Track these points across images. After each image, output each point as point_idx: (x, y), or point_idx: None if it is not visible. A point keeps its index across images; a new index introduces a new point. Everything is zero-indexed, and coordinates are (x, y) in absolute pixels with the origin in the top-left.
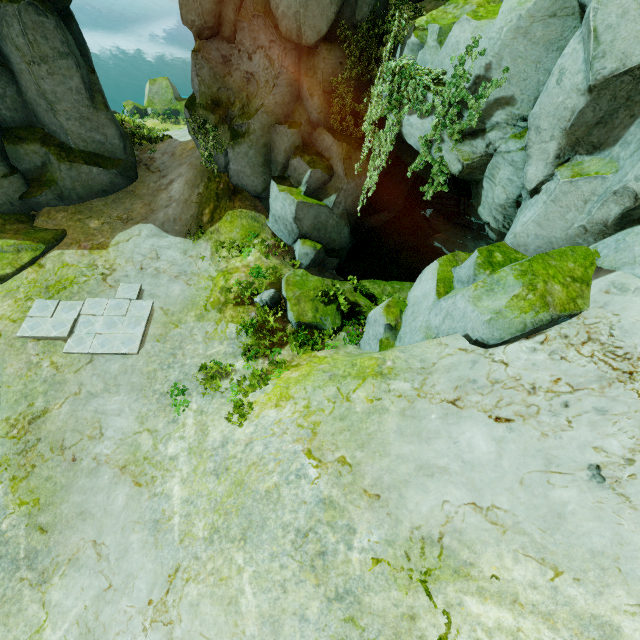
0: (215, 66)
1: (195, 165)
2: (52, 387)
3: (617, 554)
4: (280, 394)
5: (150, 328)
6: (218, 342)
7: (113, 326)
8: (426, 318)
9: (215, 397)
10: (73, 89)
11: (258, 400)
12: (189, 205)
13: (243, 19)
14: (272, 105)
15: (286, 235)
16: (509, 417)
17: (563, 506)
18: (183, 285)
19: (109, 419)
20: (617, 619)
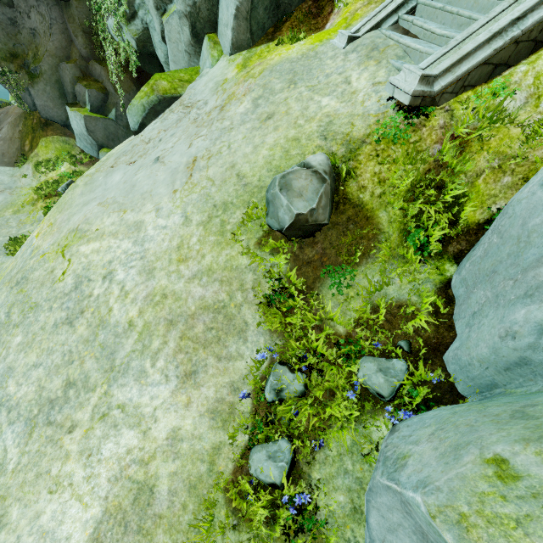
0: (6, 27)
1: (17, 112)
2: None
3: (152, 189)
4: None
5: None
6: (30, 225)
7: None
8: None
9: None
10: None
11: None
12: (14, 141)
13: None
14: (54, 50)
15: (90, 149)
16: (136, 160)
17: (136, 181)
18: (7, 195)
19: None
20: (144, 217)
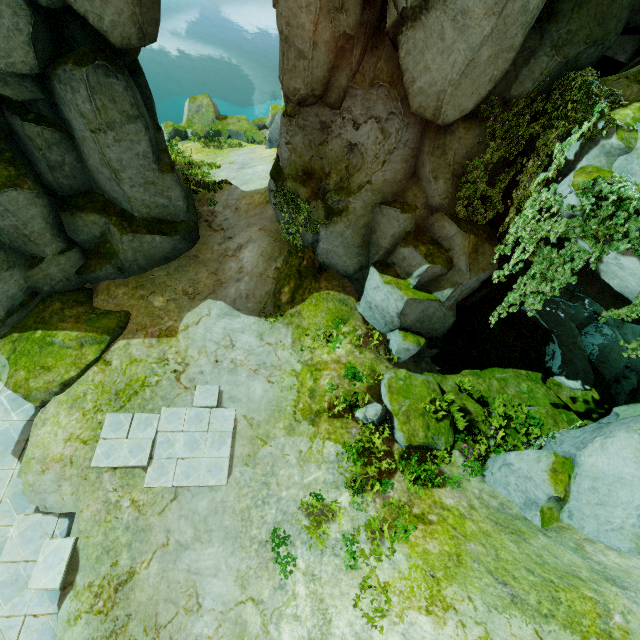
0: (310, 132)
1: (269, 231)
2: (136, 536)
3: None
4: (428, 589)
5: (236, 446)
6: (315, 465)
7: (195, 446)
8: (633, 520)
9: (325, 552)
10: (140, 154)
11: (392, 583)
12: (264, 280)
13: (358, 86)
14: (380, 182)
15: (381, 324)
16: None
17: None
18: (264, 383)
19: (205, 582)
20: None
